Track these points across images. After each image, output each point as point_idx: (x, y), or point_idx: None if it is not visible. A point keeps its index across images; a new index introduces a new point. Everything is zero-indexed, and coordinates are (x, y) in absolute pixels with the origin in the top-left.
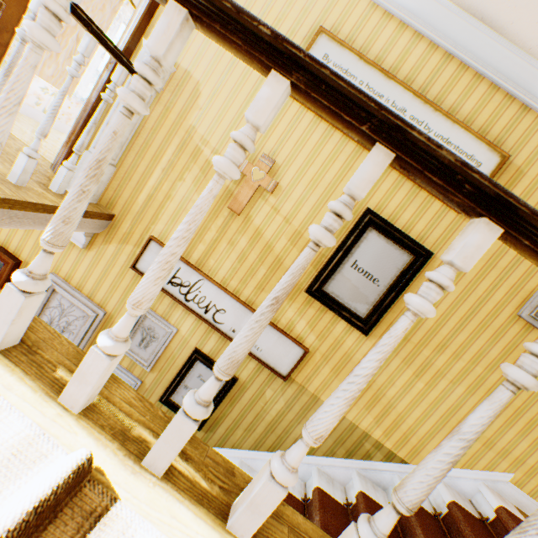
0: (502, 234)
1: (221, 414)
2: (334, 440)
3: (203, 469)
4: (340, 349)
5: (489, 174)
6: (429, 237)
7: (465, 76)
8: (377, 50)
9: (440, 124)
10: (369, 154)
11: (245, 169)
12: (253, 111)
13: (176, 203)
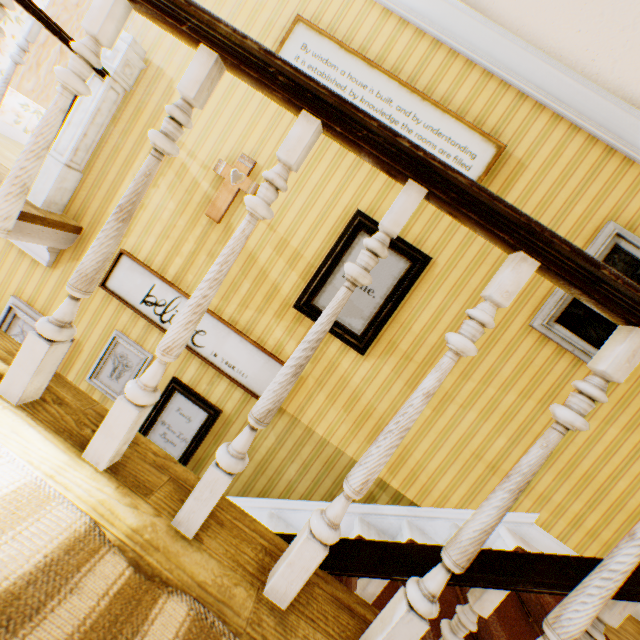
0: (327, 130)
1: (204, 455)
2: (333, 480)
3: (79, 415)
4: (335, 372)
5: (485, 167)
6: (427, 241)
7: (456, 64)
8: (361, 39)
9: (429, 115)
10: (195, 55)
11: (223, 171)
12: (89, 21)
13: (151, 213)
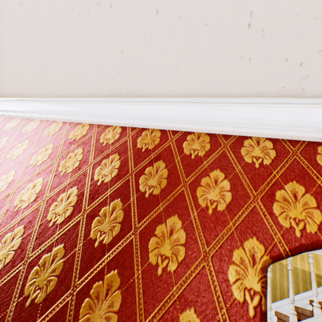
0: None
1: None
2: (301, 281)
3: None
4: None
5: None
6: None
7: None
8: None
9: None
10: None
11: None
12: None
13: None
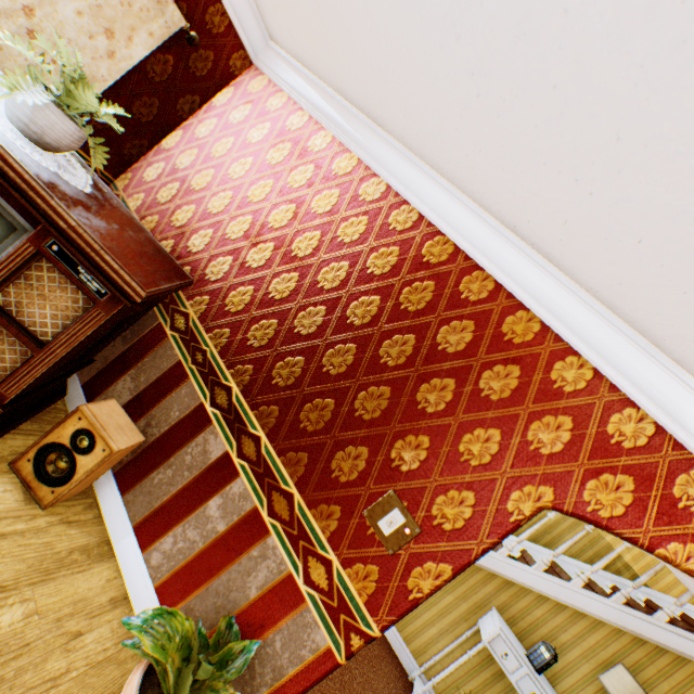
0: None
1: None
2: (593, 552)
3: None
4: None
5: None
6: None
7: None
8: None
9: None
10: None
11: None
12: None
13: None
